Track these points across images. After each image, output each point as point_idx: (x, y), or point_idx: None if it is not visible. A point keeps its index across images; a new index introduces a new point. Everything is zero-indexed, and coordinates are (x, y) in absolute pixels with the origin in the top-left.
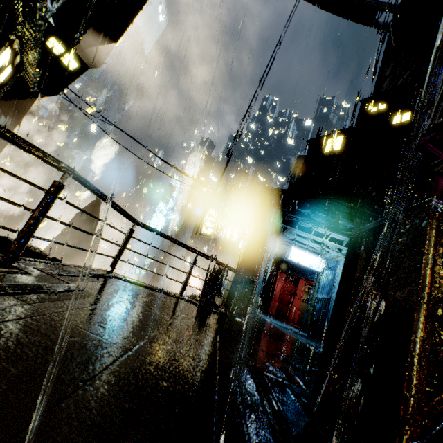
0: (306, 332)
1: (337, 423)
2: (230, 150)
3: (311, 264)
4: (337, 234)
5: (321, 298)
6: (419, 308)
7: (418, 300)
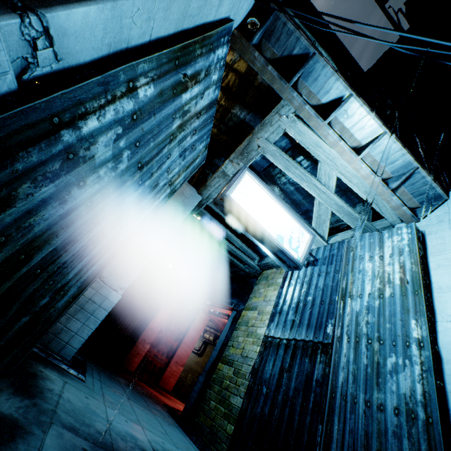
0: (199, 436)
1: None
2: None
3: (282, 235)
4: (393, 144)
5: (288, 341)
6: None
7: None
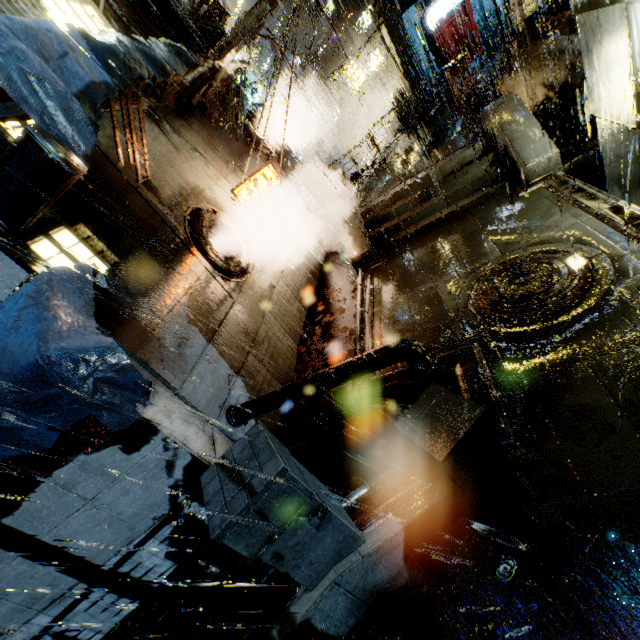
0: None
1: (458, 112)
2: (318, 5)
3: (453, 3)
4: None
5: (479, 19)
6: (452, 89)
7: (452, 88)
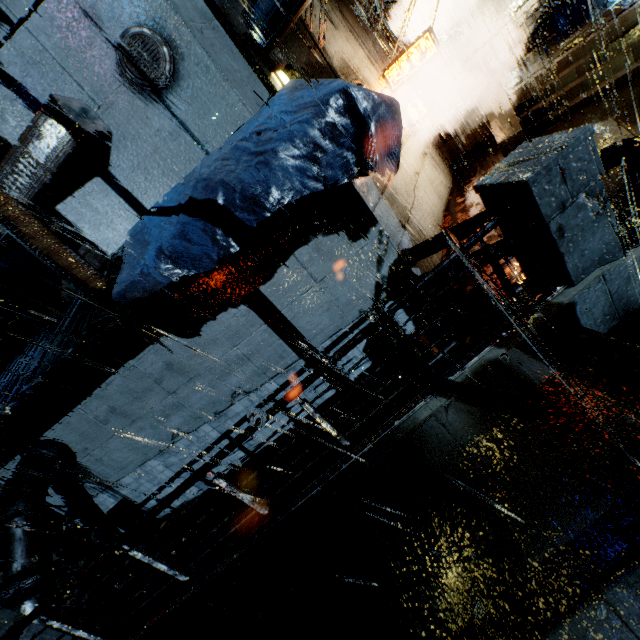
0: None
1: None
2: None
3: None
4: None
5: None
6: None
7: None
